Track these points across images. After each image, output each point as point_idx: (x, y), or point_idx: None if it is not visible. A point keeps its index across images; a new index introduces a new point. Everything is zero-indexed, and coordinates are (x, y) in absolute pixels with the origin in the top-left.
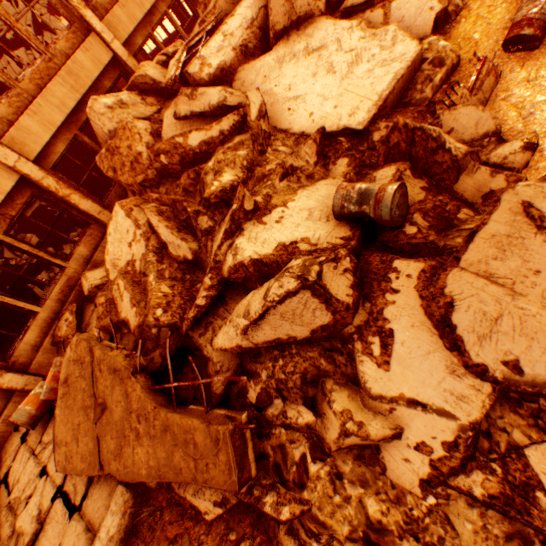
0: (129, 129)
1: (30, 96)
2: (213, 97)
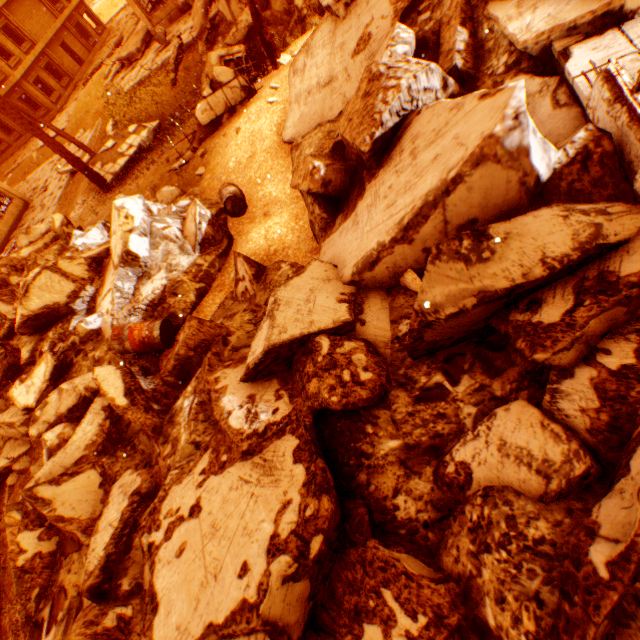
0: None
1: None
2: None
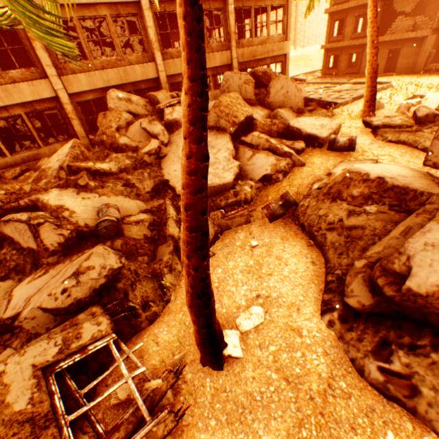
0: (117, 113)
1: (95, 68)
2: (157, 129)
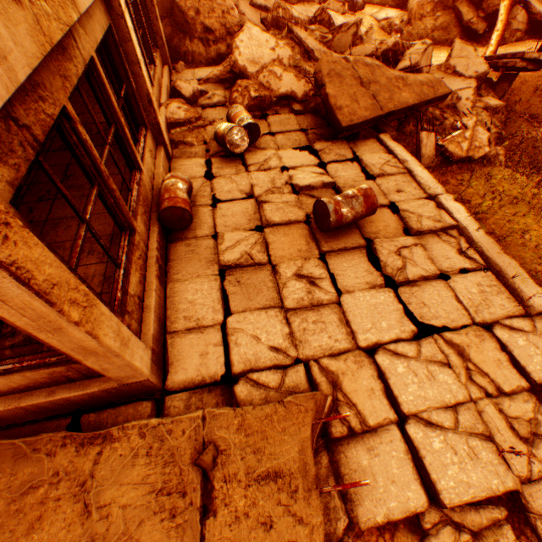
0: None
1: None
2: None
